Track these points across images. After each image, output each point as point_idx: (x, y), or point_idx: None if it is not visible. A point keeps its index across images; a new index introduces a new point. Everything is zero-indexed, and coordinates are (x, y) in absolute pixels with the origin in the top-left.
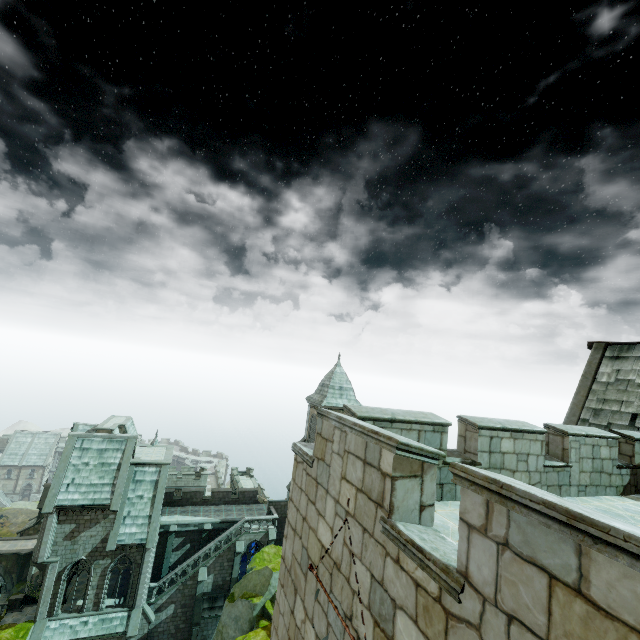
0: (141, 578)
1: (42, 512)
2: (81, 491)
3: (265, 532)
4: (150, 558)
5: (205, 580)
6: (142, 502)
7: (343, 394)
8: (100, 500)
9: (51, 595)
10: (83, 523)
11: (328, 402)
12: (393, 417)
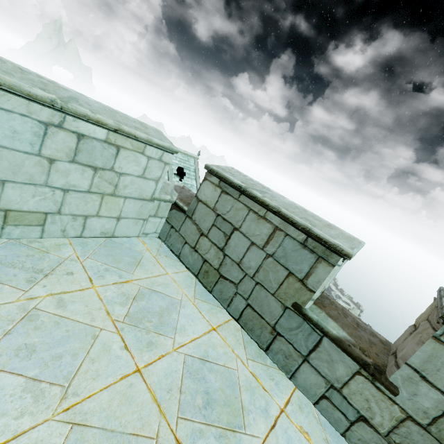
0: None
1: None
2: None
3: None
4: None
5: None
6: None
7: None
8: None
9: None
10: None
11: None
12: (245, 186)
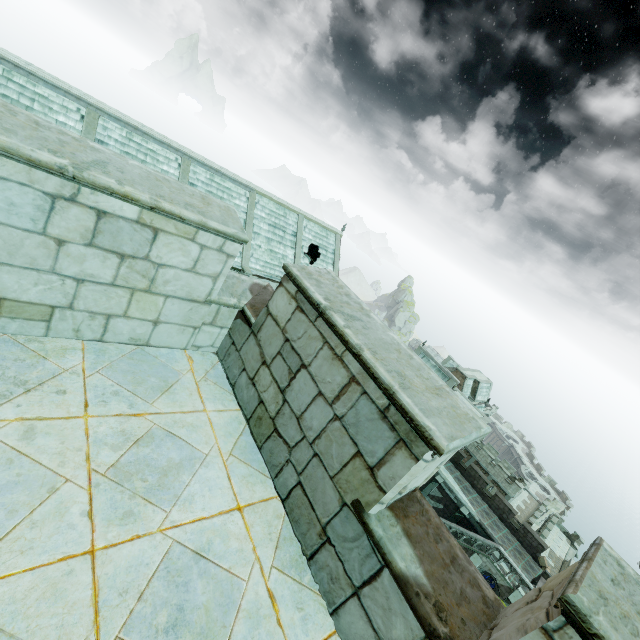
0: None
1: None
2: None
3: (510, 586)
4: None
5: None
6: None
7: None
8: None
9: None
10: None
11: None
12: (324, 306)
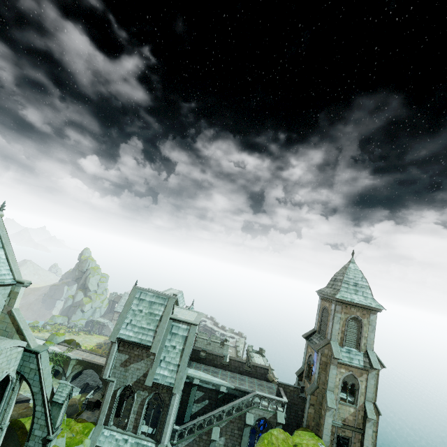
0: (167, 418)
1: (109, 340)
2: (134, 330)
3: (274, 412)
4: (175, 402)
5: (217, 441)
6: (174, 351)
7: (358, 290)
8: (145, 341)
9: (108, 407)
10: (133, 356)
11: (342, 296)
12: None
